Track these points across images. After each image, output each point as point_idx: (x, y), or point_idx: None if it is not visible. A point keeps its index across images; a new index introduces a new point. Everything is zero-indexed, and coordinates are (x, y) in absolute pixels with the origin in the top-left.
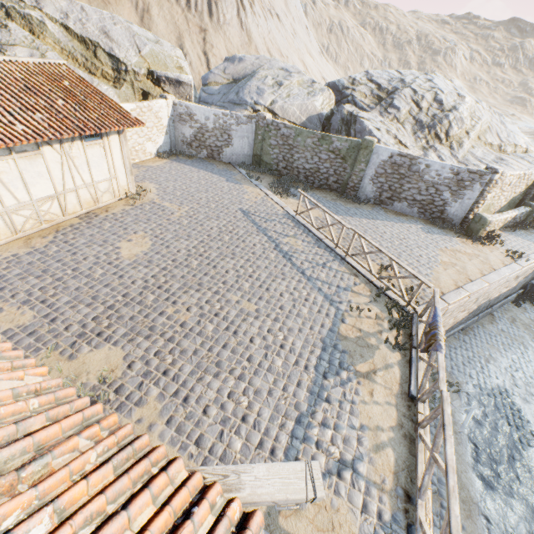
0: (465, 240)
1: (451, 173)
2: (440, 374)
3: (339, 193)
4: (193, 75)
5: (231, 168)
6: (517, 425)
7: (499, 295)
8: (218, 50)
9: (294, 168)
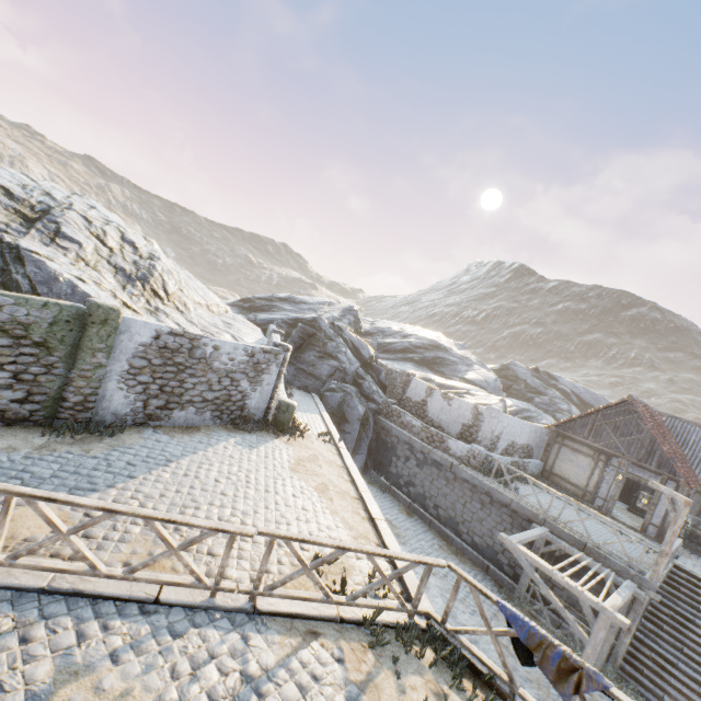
0: (285, 439)
1: (247, 355)
2: None
3: (39, 425)
4: None
5: None
6: None
7: None
8: None
9: None
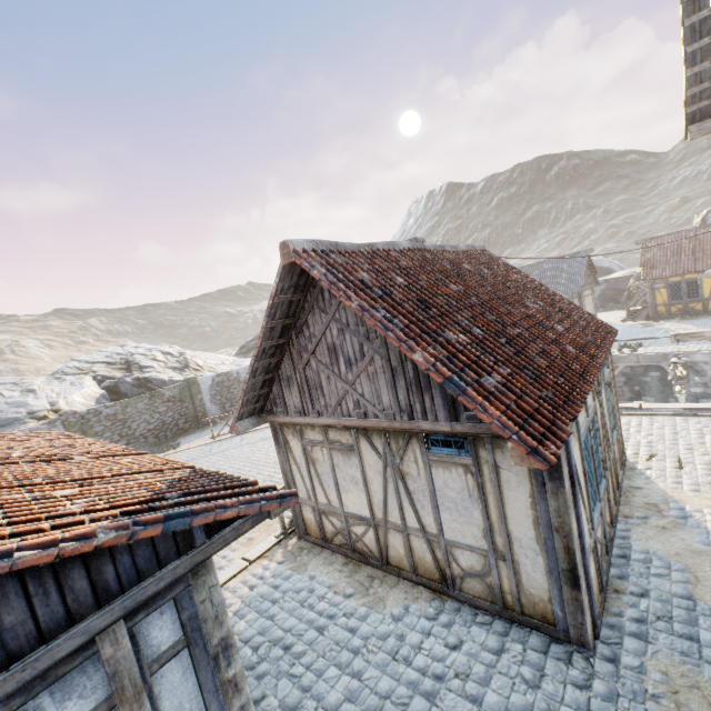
0: None
1: None
2: None
3: (195, 429)
4: None
5: None
6: None
7: None
8: None
9: (139, 437)
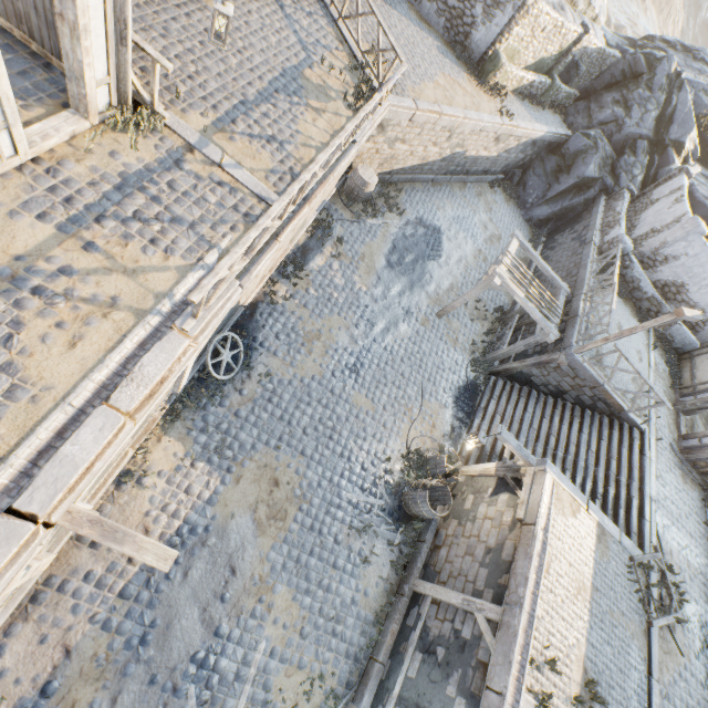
0: (472, 81)
1: None
2: (370, 102)
3: None
4: None
5: None
6: (433, 249)
7: (477, 159)
8: None
9: None
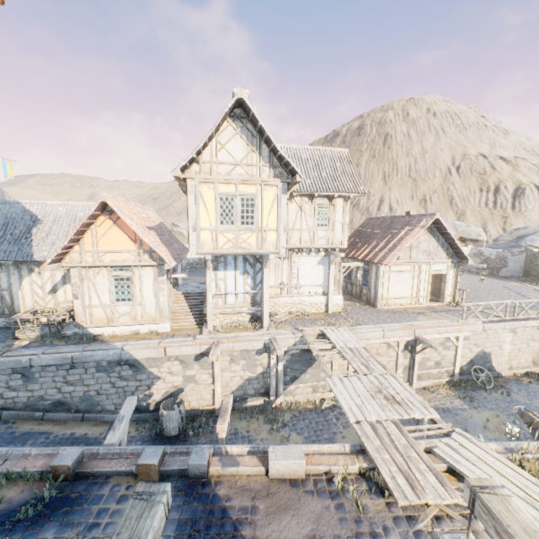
0: None
1: None
2: None
3: None
4: (490, 242)
5: (504, 278)
6: None
7: None
8: (515, 226)
9: None
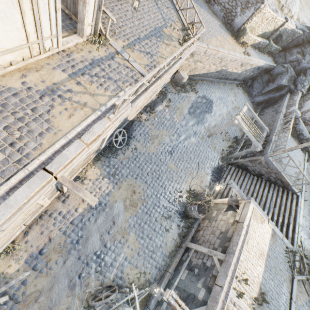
0: (233, 39)
1: None
2: (189, 41)
3: None
4: None
5: None
6: (208, 109)
7: (232, 73)
8: None
9: None
